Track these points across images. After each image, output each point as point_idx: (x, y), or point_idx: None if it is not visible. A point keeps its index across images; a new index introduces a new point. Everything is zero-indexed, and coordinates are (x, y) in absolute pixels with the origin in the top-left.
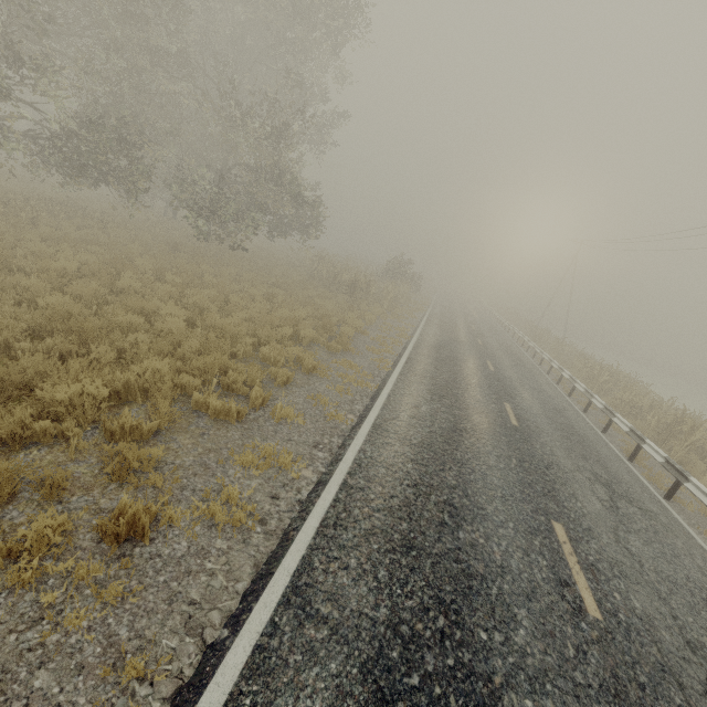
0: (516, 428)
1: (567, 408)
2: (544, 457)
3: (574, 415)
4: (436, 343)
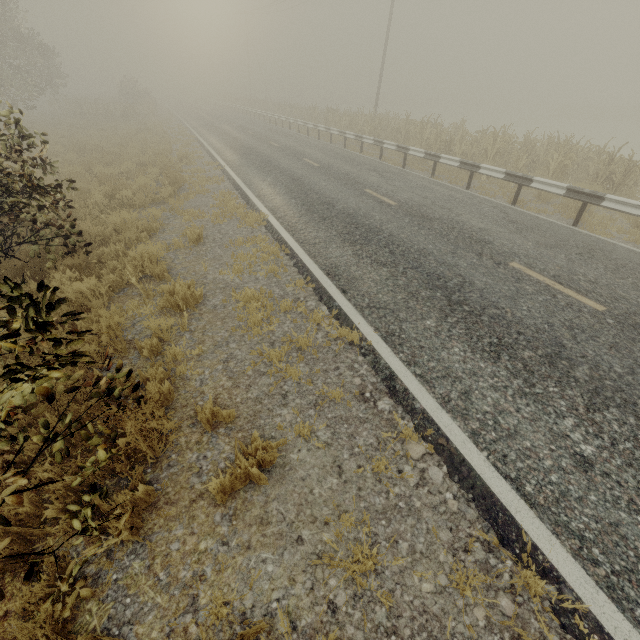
0: (254, 134)
1: (274, 127)
2: (265, 136)
3: (277, 128)
4: (202, 125)
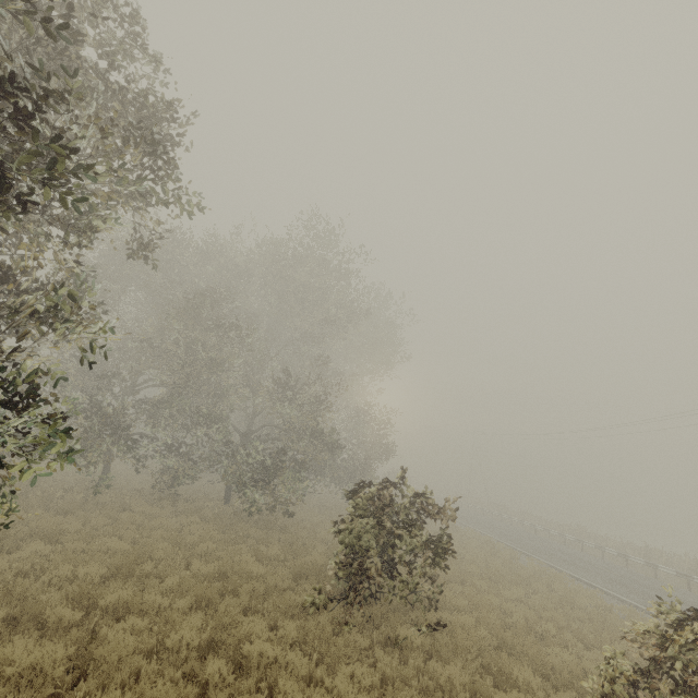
0: (622, 576)
1: (600, 560)
2: (651, 586)
3: (610, 563)
4: (504, 537)
